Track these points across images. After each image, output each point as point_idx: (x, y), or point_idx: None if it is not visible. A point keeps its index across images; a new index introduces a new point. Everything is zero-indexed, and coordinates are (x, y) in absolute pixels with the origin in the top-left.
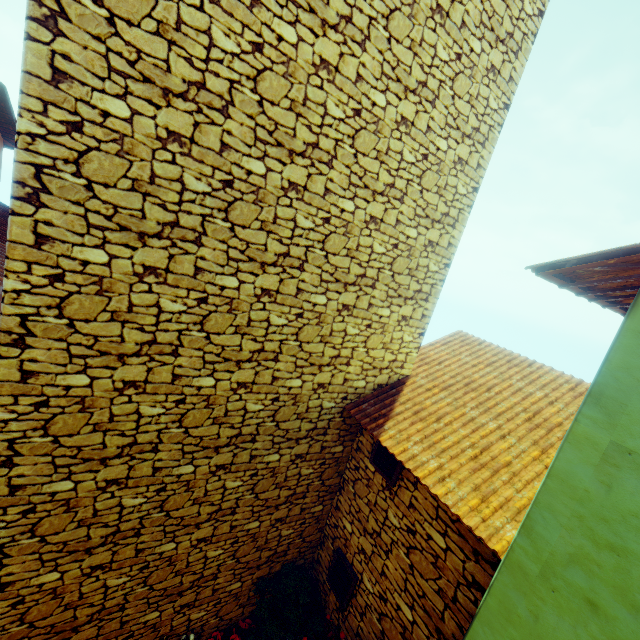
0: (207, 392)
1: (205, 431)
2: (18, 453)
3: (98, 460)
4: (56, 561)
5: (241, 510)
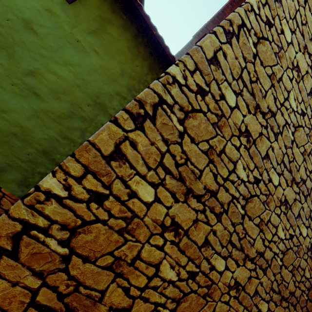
0: (311, 124)
1: (296, 155)
2: (237, 37)
3: (255, 103)
4: (165, 175)
5: (268, 274)
